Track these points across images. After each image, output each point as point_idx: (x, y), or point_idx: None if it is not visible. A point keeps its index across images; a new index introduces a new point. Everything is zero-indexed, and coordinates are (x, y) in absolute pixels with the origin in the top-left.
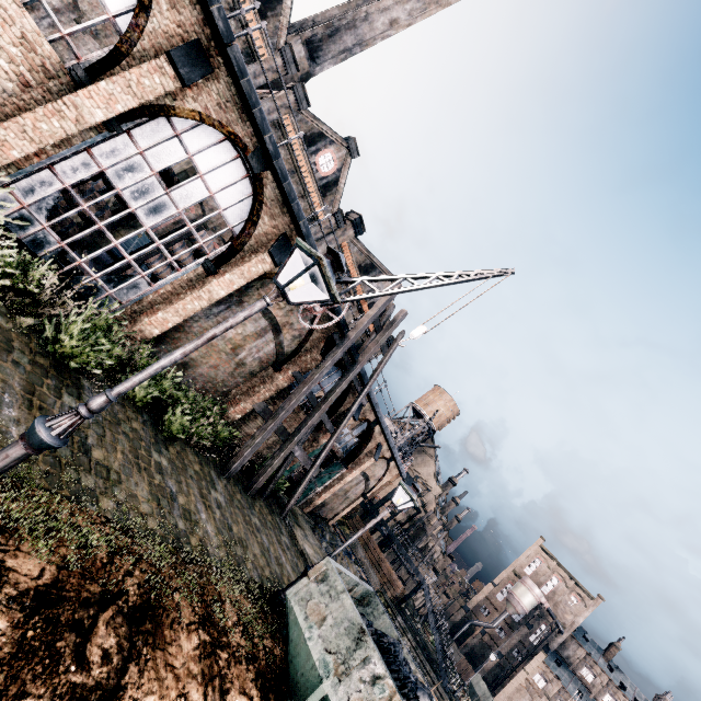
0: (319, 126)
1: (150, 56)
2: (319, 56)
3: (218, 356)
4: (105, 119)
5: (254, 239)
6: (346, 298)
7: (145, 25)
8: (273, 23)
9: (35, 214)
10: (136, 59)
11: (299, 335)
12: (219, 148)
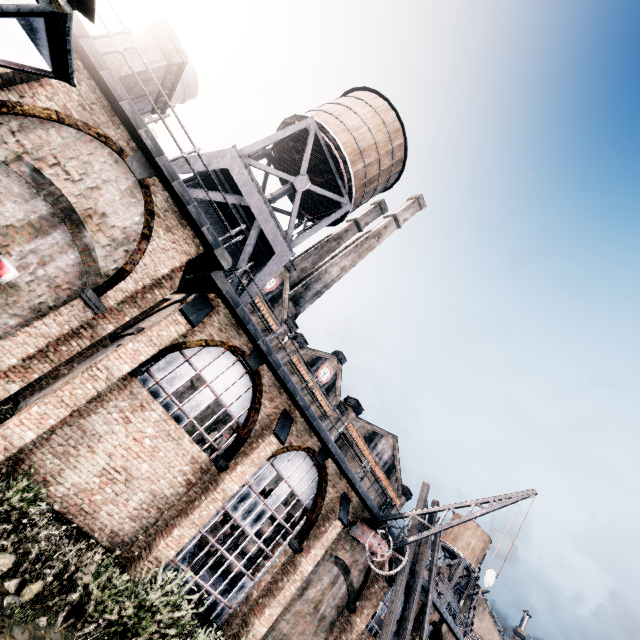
0: (316, 353)
1: (259, 431)
2: (300, 301)
3: (304, 620)
4: (239, 488)
5: (324, 508)
6: (407, 539)
7: (257, 418)
8: (278, 309)
9: (181, 564)
10: (252, 438)
11: (363, 567)
12: (295, 456)
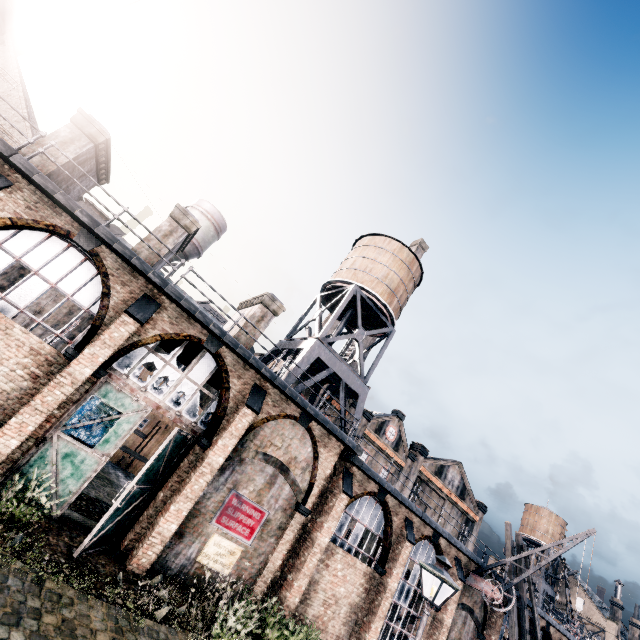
0: (380, 419)
1: (395, 539)
2: None
3: None
4: (397, 584)
5: None
6: (511, 582)
7: (392, 531)
8: None
9: None
10: (392, 545)
11: (481, 604)
12: (417, 543)
